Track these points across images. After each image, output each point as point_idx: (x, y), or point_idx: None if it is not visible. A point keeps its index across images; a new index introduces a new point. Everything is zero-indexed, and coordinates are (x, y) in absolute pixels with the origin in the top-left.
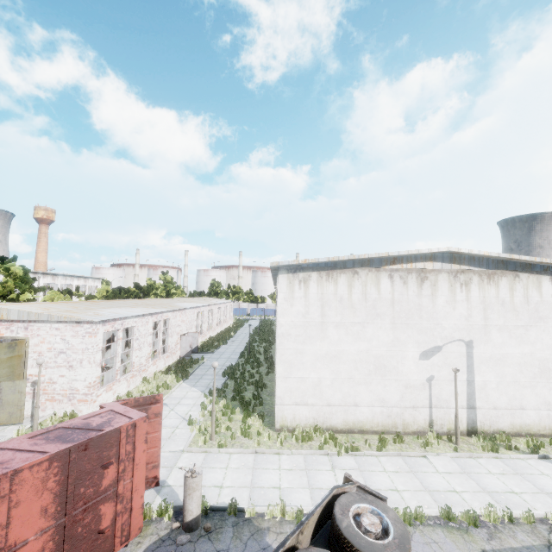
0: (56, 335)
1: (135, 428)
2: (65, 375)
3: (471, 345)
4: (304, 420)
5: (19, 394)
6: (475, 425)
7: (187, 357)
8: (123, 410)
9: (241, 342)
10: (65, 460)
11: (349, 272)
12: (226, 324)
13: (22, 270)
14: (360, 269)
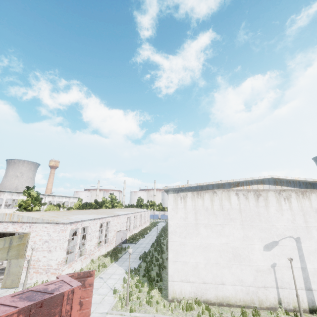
0: (44, 231)
1: (73, 293)
2: (46, 256)
3: (299, 240)
4: (187, 293)
5: (19, 268)
6: (314, 304)
7: (119, 246)
8: (69, 280)
9: (153, 237)
10: (27, 313)
11: (210, 191)
12: (145, 225)
13: (36, 193)
14: (217, 190)
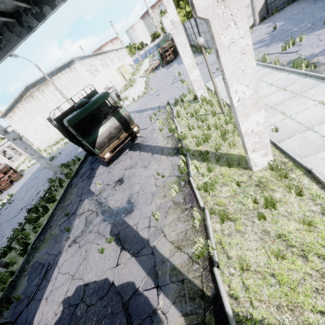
0: None
1: None
2: None
3: (60, 107)
4: (46, 146)
5: None
6: None
7: None
8: None
9: None
10: None
11: (16, 107)
12: None
13: None
14: (17, 105)
